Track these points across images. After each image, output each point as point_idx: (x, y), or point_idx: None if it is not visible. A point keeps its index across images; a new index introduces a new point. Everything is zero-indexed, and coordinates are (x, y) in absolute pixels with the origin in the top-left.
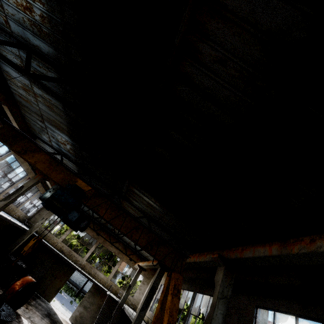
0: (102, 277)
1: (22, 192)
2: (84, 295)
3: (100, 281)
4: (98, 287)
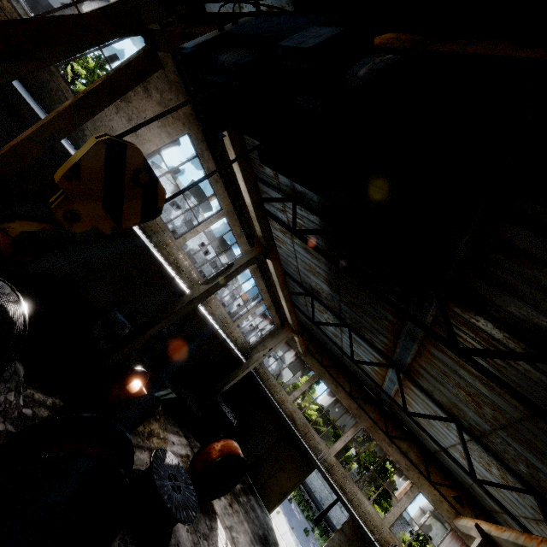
0: (370, 511)
1: (230, 272)
2: (329, 528)
3: (364, 518)
4: (361, 532)
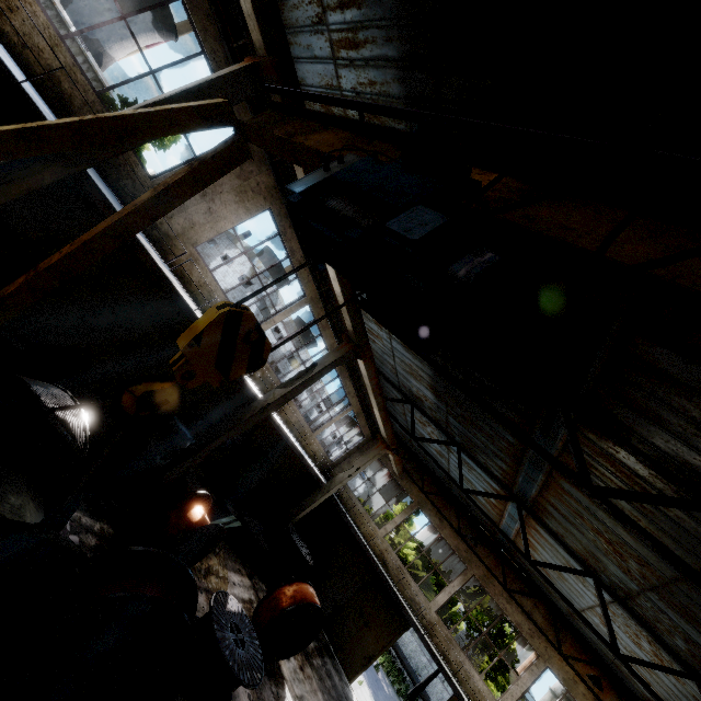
0: (480, 689)
1: (312, 374)
2: None
3: (473, 697)
4: None
